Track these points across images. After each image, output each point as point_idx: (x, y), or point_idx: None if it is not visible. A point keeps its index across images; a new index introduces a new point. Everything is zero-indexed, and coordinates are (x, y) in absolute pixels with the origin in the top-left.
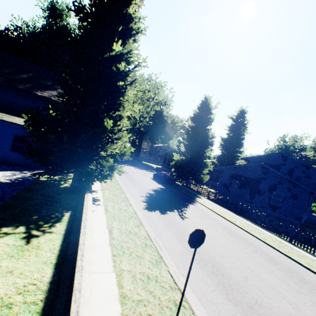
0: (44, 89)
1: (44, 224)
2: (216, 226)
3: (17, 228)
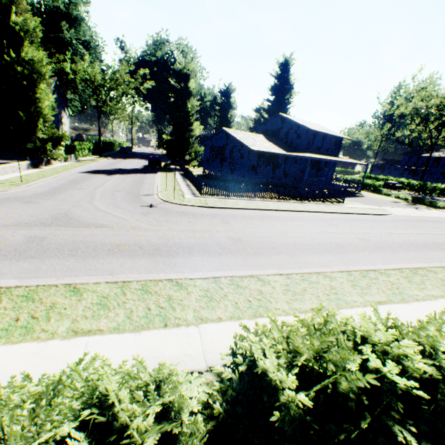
0: None
1: None
2: (130, 179)
3: None
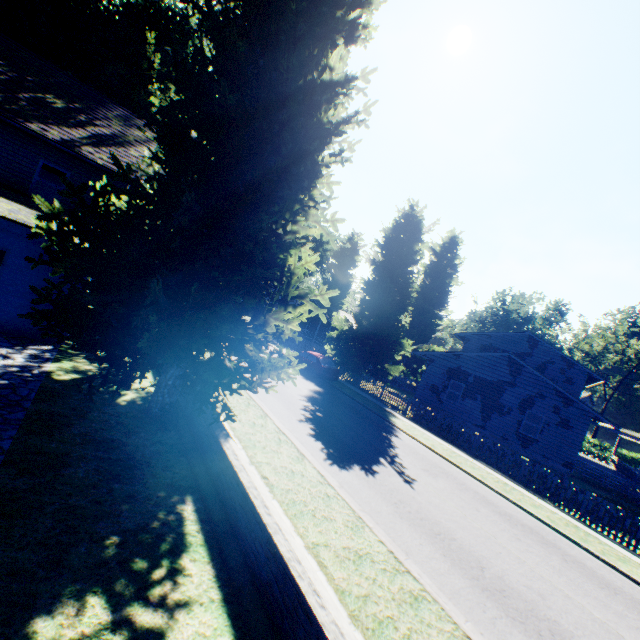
0: (48, 118)
1: (151, 568)
2: (468, 497)
3: (80, 609)
